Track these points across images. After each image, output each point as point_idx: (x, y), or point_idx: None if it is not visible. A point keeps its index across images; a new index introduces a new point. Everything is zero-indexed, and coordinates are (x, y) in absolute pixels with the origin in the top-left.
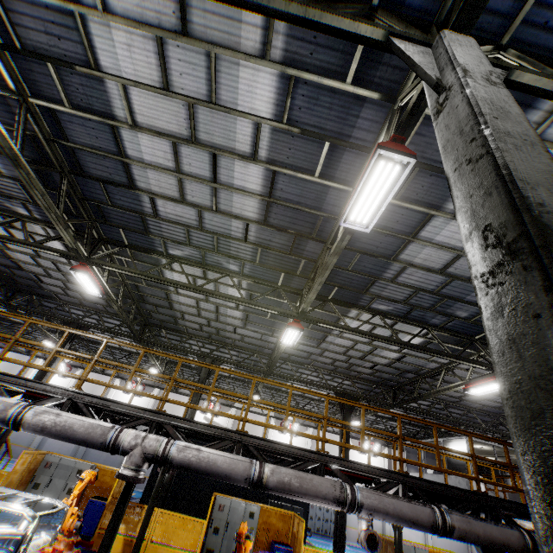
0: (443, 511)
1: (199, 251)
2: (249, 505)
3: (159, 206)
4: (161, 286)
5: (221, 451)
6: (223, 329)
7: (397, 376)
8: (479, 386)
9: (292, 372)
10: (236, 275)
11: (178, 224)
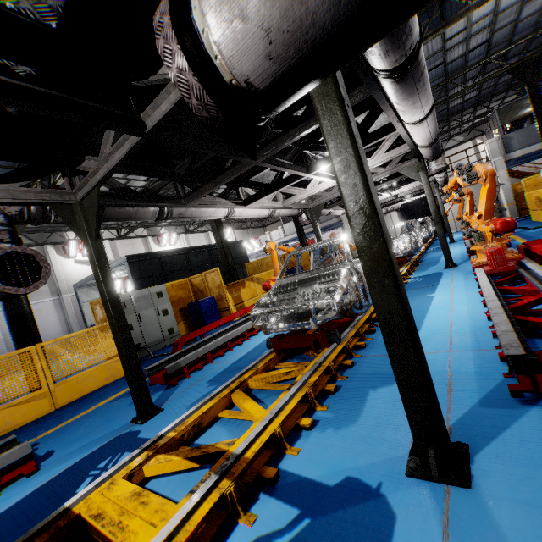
0: None
1: None
2: None
3: None
4: None
5: None
6: None
7: None
8: None
9: None
10: None
11: None
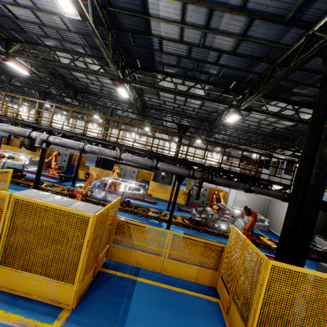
0: (158, 163)
1: (58, 41)
2: (133, 169)
3: (12, 11)
4: None
5: (71, 140)
6: (111, 91)
7: (209, 115)
8: (228, 117)
9: (161, 115)
10: (85, 56)
11: (31, 23)
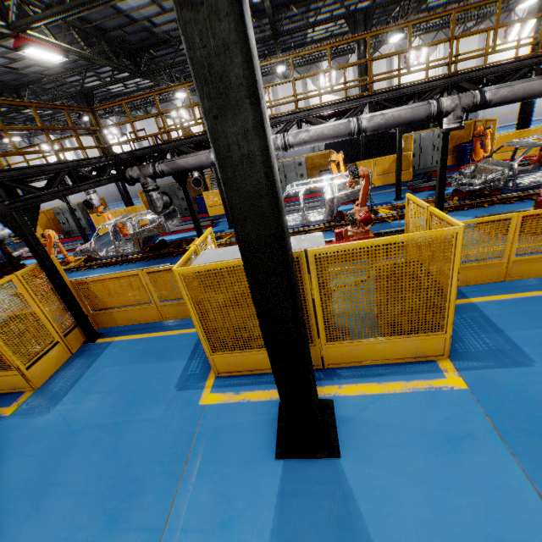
0: None
1: None
2: (436, 131)
3: None
4: None
5: (527, 79)
6: None
7: None
8: None
9: None
10: None
11: None
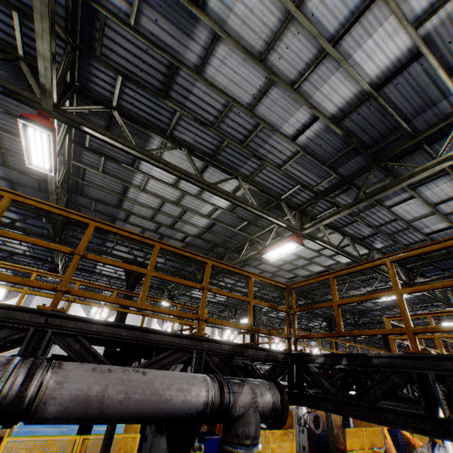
0: None
1: None
2: None
3: None
4: (370, 284)
5: None
6: None
7: (414, 324)
8: None
9: None
10: (447, 290)
11: None
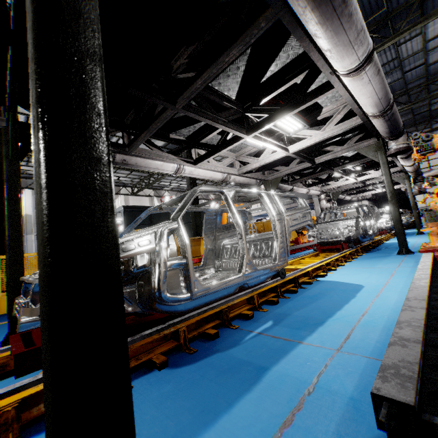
0: None
1: None
2: None
3: None
4: None
5: None
6: None
7: None
8: None
9: None
10: None
11: None
